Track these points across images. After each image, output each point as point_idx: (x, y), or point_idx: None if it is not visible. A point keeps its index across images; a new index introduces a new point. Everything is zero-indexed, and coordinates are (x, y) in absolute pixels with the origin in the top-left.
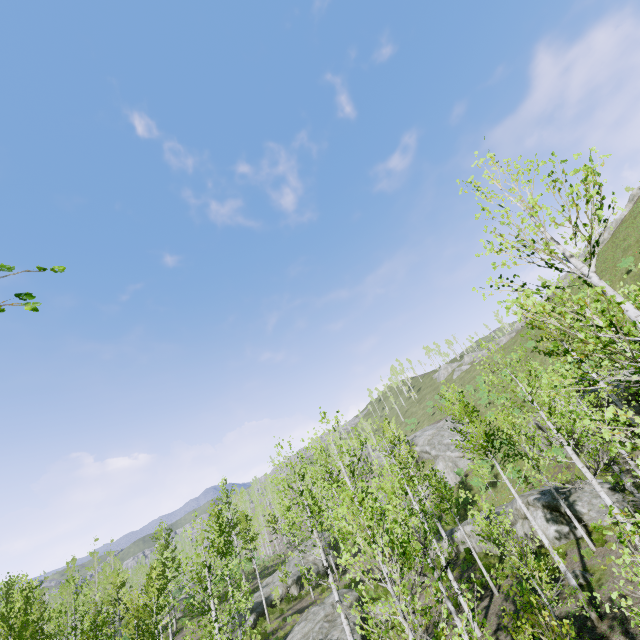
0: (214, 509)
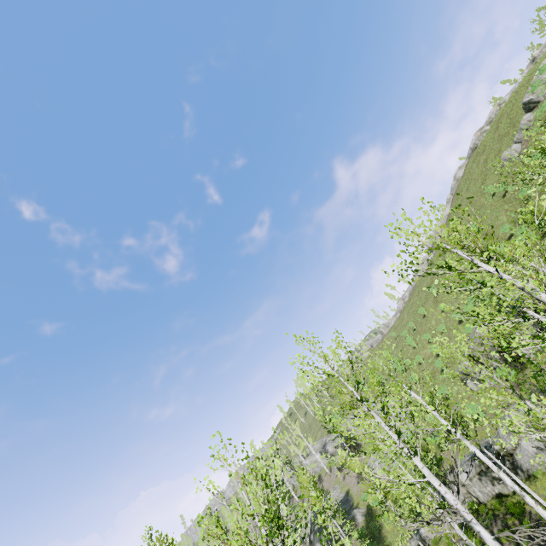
0: (161, 545)
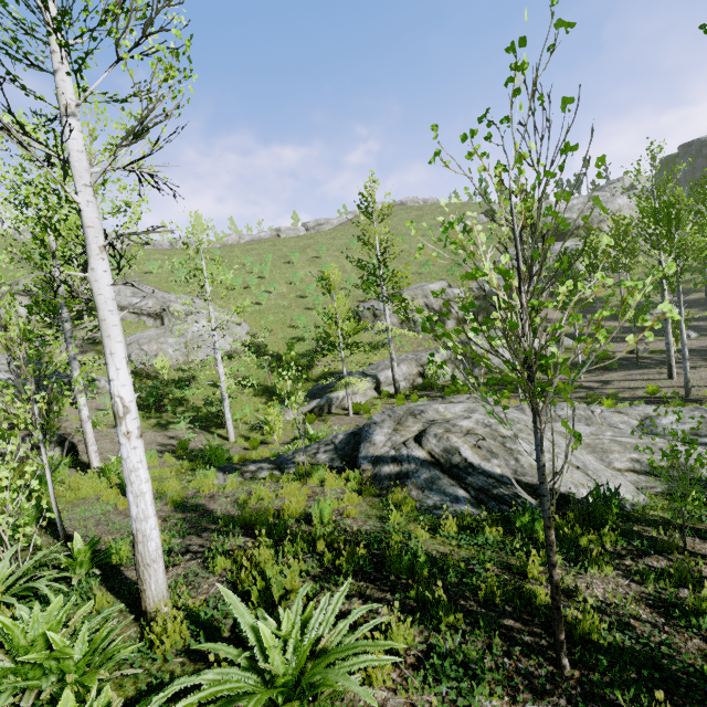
0: None
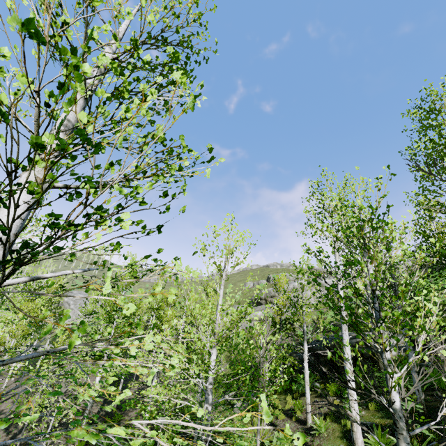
0: None
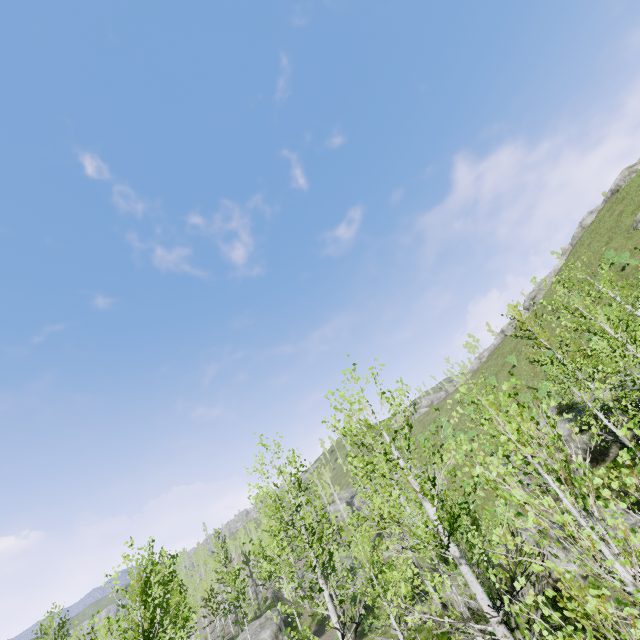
0: (140, 572)
